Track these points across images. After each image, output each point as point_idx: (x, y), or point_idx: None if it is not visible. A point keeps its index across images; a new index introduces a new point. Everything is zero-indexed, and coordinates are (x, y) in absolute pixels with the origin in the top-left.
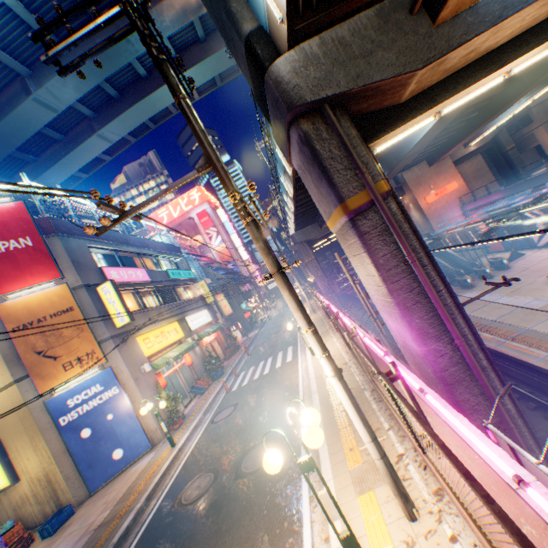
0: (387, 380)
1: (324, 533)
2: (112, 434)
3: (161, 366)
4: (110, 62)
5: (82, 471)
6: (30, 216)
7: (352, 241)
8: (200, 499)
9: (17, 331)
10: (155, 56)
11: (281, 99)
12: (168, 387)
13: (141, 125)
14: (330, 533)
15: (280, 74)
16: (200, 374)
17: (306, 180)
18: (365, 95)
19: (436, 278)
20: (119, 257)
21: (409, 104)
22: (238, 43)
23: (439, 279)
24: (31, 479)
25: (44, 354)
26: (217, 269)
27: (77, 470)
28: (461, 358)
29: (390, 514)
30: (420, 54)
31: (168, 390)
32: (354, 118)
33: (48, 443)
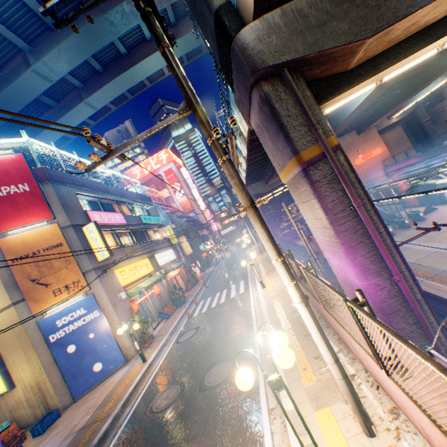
0: (357, 306)
1: (284, 444)
2: (93, 350)
3: (134, 294)
4: (97, 40)
5: (68, 380)
6: (28, 166)
7: (303, 189)
8: (169, 408)
9: (15, 262)
10: (142, 8)
11: (246, 64)
12: (139, 312)
13: (121, 95)
14: (292, 444)
15: (246, 41)
16: (166, 302)
17: (263, 137)
18: (319, 61)
19: (377, 222)
20: (101, 203)
21: (355, 71)
22: (208, 17)
23: (380, 223)
24: (24, 387)
25: (37, 281)
26: (180, 216)
27: (63, 380)
28: (398, 291)
29: (348, 429)
30: (370, 24)
31: (139, 314)
32: (307, 83)
33: (39, 357)
